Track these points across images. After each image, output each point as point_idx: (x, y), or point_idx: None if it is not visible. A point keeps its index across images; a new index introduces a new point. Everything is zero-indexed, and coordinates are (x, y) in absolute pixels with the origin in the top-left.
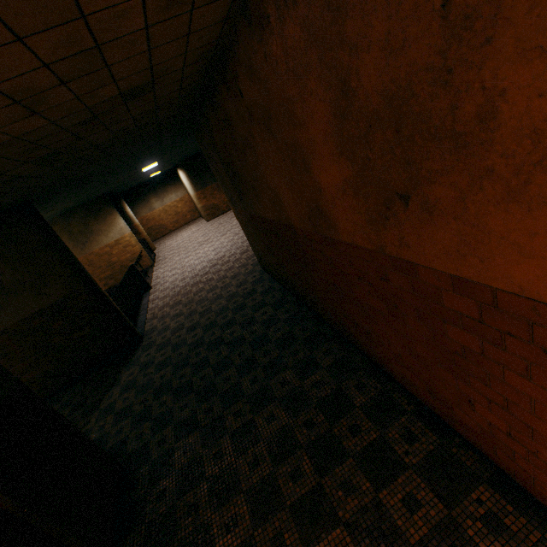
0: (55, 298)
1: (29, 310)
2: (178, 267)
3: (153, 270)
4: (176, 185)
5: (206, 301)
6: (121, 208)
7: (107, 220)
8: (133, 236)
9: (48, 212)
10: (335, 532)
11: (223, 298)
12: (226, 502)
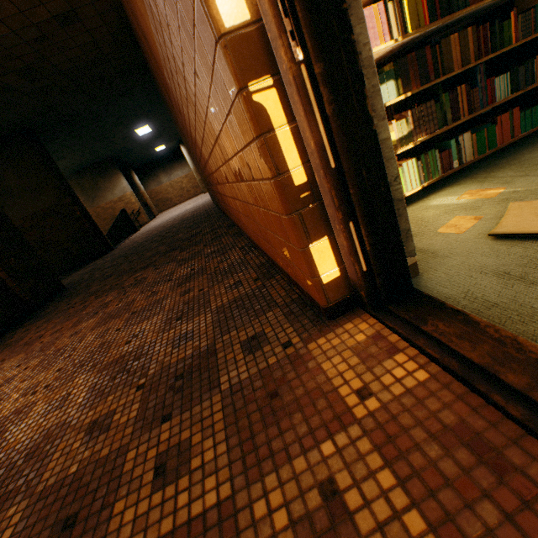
0: (48, 205)
1: (29, 211)
2: (164, 218)
3: (147, 224)
4: (182, 163)
5: (166, 225)
6: (130, 177)
7: (112, 180)
8: (134, 195)
9: (60, 160)
10: (148, 269)
11: (177, 221)
12: (106, 279)
